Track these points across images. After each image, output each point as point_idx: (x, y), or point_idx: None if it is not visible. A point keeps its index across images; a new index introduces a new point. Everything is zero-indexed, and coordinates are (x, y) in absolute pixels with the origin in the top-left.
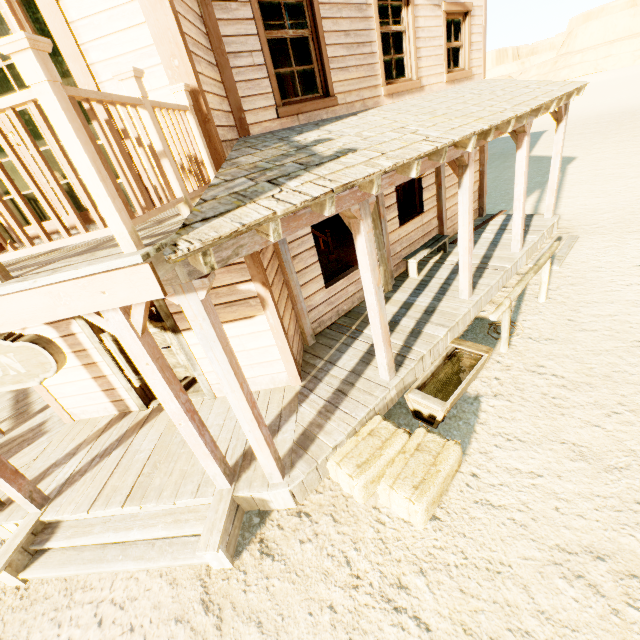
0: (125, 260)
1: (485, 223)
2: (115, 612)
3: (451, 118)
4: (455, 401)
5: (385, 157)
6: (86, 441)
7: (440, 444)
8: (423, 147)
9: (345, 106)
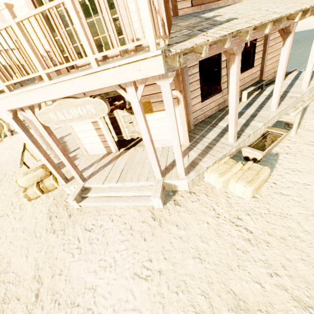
0: (154, 52)
1: (285, 75)
2: (117, 218)
3: (286, 4)
4: (266, 153)
5: (254, 20)
6: (95, 162)
7: (260, 167)
8: (274, 15)
9: (224, 1)
